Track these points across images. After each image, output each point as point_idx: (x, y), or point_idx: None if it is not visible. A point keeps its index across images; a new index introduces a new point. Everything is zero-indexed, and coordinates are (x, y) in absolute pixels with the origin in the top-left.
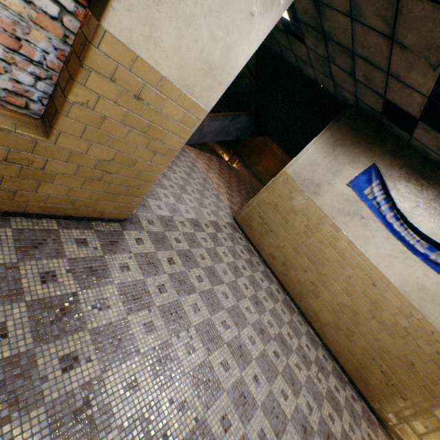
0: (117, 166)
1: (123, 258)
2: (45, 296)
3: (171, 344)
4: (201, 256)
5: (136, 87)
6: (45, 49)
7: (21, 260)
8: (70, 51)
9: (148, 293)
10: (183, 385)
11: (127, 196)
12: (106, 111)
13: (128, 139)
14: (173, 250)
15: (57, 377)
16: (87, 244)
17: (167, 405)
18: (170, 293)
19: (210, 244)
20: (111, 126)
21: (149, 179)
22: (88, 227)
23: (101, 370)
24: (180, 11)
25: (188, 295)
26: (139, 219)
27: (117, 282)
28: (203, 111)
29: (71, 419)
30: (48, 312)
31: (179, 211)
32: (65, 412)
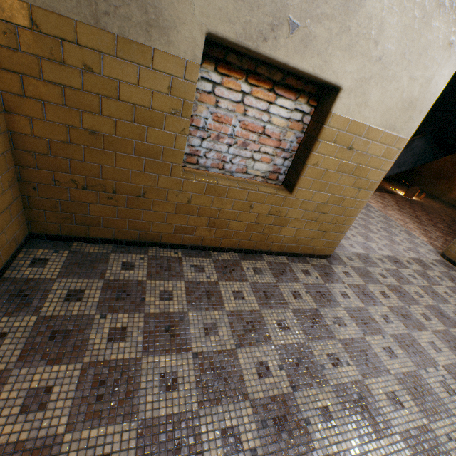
0: (329, 207)
1: (339, 287)
2: (299, 307)
3: (421, 376)
4: (415, 293)
5: (348, 141)
6: (290, 141)
7: (277, 281)
8: (303, 136)
9: (374, 320)
10: (455, 426)
11: (333, 232)
12: (327, 165)
13: (339, 182)
14: (381, 284)
15: (330, 368)
16: (309, 274)
17: (444, 439)
18: (396, 325)
19: (422, 282)
20: (329, 175)
21: (352, 214)
22: (305, 262)
23: (361, 376)
24: (384, 76)
25: (419, 331)
26: (339, 256)
27: (343, 306)
28: (403, 141)
29: (354, 406)
30: (305, 319)
31: (371, 248)
32: (346, 398)
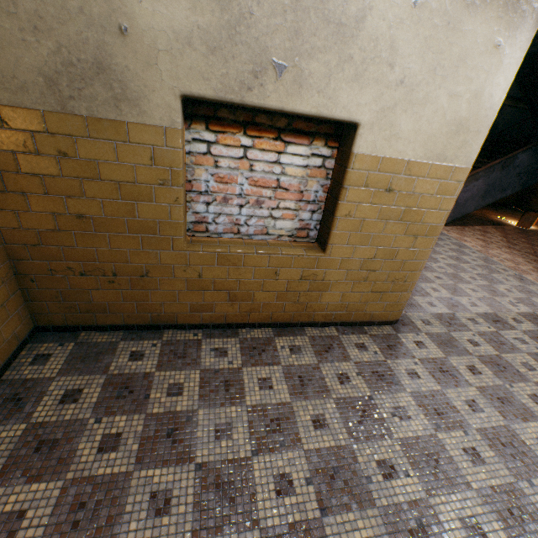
0: (379, 262)
1: (407, 364)
2: (346, 396)
3: (521, 492)
4: (523, 365)
5: (385, 182)
6: (315, 191)
7: (320, 362)
8: (330, 182)
9: (454, 408)
10: None
11: (393, 292)
12: (363, 214)
13: (386, 232)
14: (471, 355)
15: (379, 481)
16: (366, 348)
17: None
18: (488, 414)
19: (535, 347)
20: (369, 225)
21: (414, 267)
22: (361, 332)
23: (425, 492)
24: (413, 100)
25: (524, 422)
26: (411, 320)
27: (409, 390)
28: (462, 171)
29: None
30: (352, 411)
31: (459, 305)
32: (399, 526)
